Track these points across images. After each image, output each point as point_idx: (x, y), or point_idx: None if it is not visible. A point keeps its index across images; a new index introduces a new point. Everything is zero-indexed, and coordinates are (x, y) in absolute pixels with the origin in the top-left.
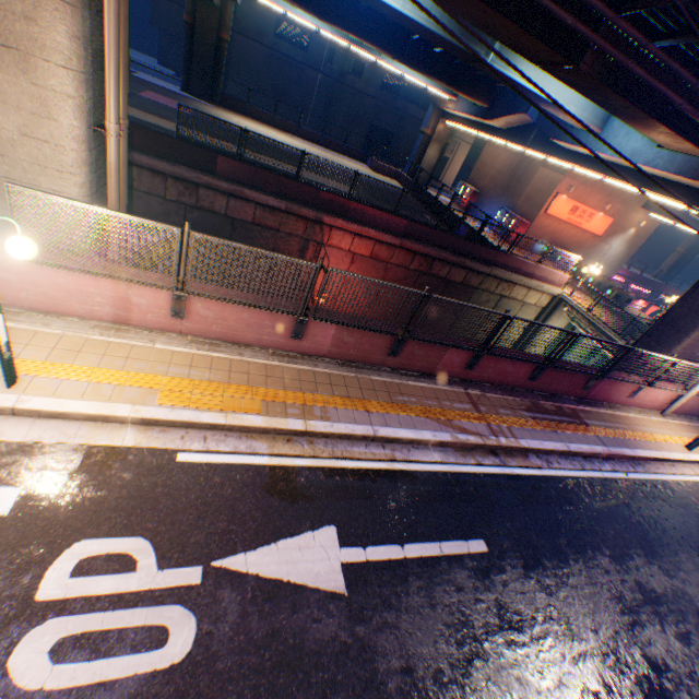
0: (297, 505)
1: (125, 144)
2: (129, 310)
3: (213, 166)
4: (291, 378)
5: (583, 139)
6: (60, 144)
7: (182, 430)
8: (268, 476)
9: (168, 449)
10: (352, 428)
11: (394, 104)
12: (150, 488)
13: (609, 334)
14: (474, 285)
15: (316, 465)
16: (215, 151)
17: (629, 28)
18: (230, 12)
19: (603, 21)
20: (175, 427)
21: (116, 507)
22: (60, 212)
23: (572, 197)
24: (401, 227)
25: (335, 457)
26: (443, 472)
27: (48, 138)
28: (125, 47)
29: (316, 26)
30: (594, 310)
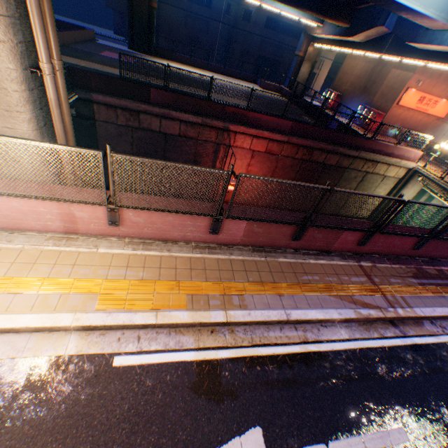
0: (223, 405)
1: (62, 82)
2: (75, 222)
3: (148, 97)
4: (211, 268)
5: (439, 37)
6: (2, 87)
7: (119, 332)
8: (195, 374)
9: (105, 353)
10: (267, 314)
11: (274, 38)
12: (86, 401)
13: None
14: (345, 166)
15: (237, 356)
16: (148, 85)
17: None
18: None
19: None
20: (112, 329)
21: (52, 429)
22: None
23: (420, 89)
24: (287, 127)
25: (254, 344)
26: (352, 349)
27: None
28: None
29: None
30: (446, 178)
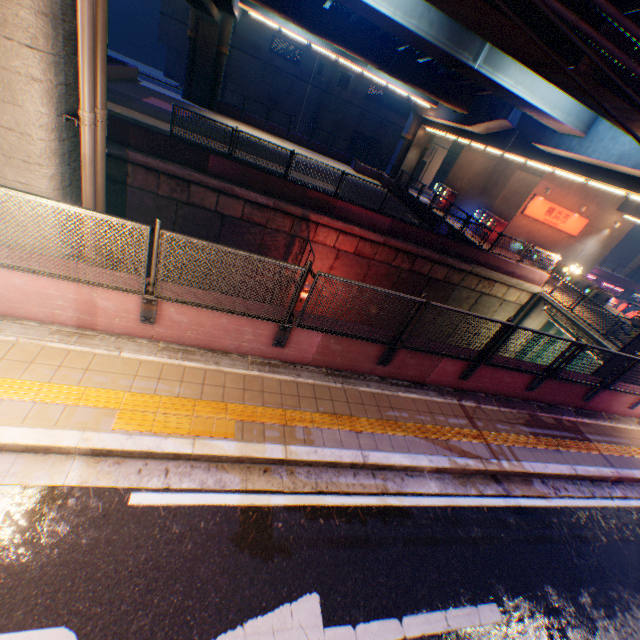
0: (272, 563)
1: (102, 135)
2: (94, 314)
3: (205, 164)
4: (271, 391)
5: (566, 142)
6: (26, 132)
7: (140, 461)
8: (238, 522)
9: (120, 488)
10: (338, 454)
11: (377, 112)
12: (88, 547)
13: (593, 334)
14: (455, 282)
15: (296, 504)
16: (207, 150)
17: (633, 27)
18: (230, 28)
19: (605, 20)
20: (132, 457)
21: (39, 579)
22: (9, 205)
23: (549, 198)
24: (385, 225)
25: (319, 491)
26: (442, 507)
27: (13, 125)
28: (102, 30)
29: (307, 40)
30: (576, 310)
